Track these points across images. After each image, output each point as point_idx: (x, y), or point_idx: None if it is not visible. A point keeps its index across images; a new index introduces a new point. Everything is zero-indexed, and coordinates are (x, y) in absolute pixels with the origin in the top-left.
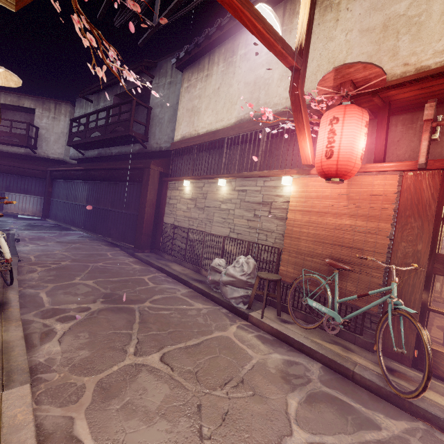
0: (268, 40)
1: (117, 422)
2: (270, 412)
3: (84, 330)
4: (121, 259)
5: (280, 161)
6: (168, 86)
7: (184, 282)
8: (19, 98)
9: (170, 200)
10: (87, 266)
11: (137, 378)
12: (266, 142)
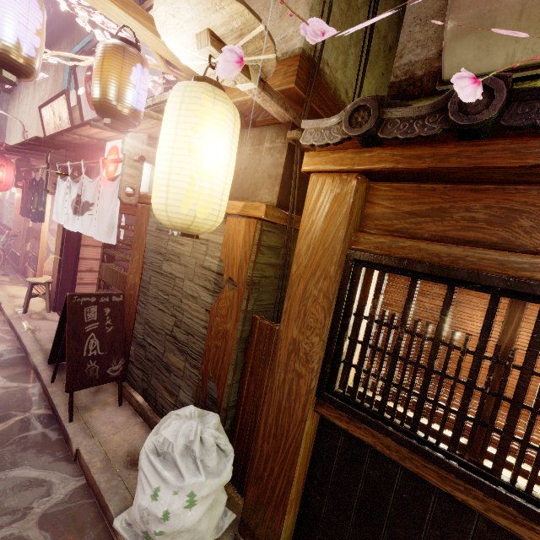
0: None
1: None
2: None
3: None
4: None
5: None
6: (8, 102)
7: None
8: None
9: None
10: None
11: None
12: None
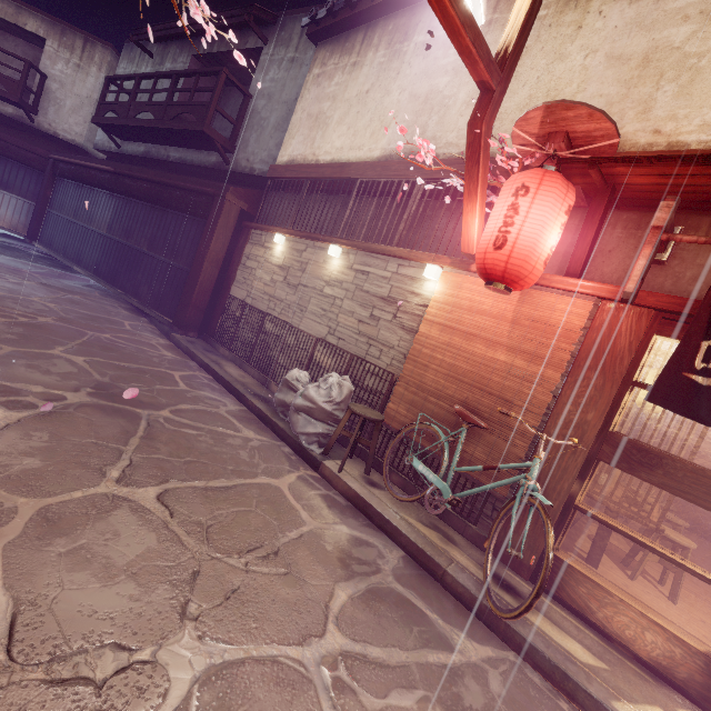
0: (452, 21)
1: (54, 571)
2: (303, 601)
3: (44, 429)
4: (146, 337)
5: (432, 239)
6: (287, 65)
7: (237, 394)
8: (19, 11)
9: (247, 261)
10: (83, 333)
11: (109, 515)
12: (419, 203)
